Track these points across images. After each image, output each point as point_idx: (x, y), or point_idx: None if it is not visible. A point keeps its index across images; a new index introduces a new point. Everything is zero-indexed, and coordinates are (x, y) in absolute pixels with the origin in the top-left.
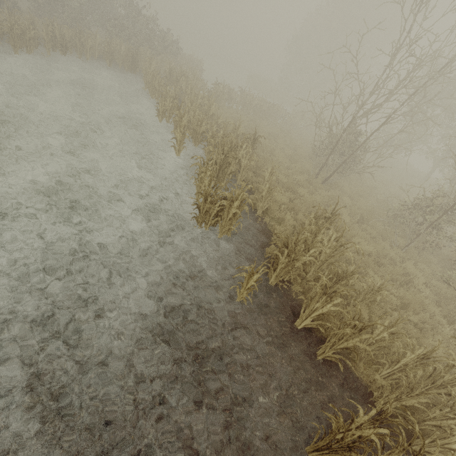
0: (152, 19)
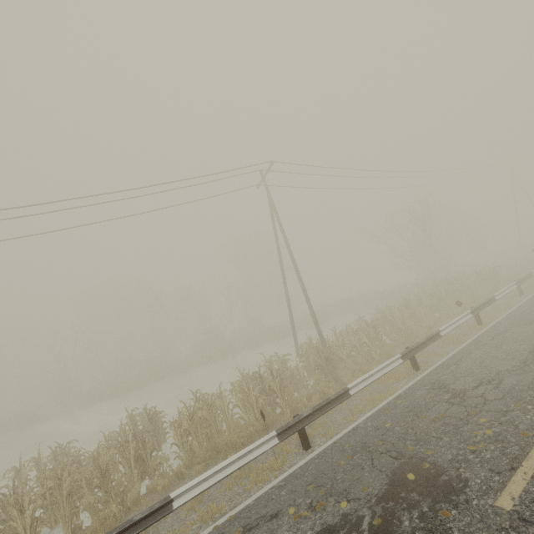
0: None
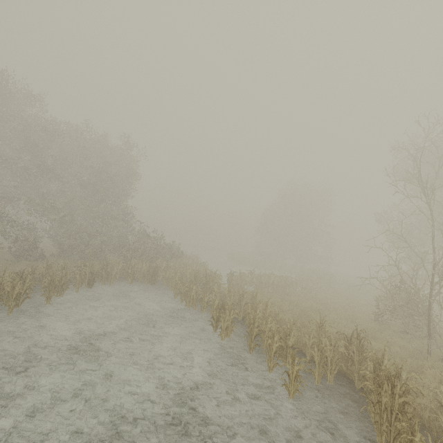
0: (162, 238)
